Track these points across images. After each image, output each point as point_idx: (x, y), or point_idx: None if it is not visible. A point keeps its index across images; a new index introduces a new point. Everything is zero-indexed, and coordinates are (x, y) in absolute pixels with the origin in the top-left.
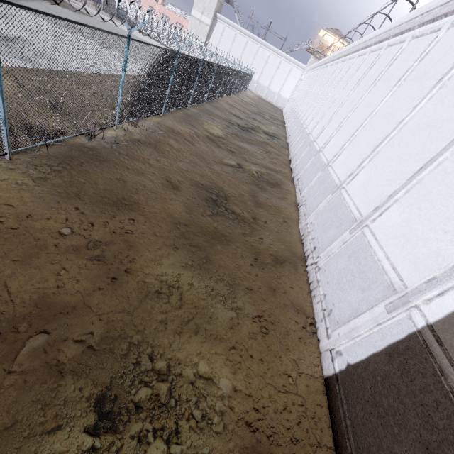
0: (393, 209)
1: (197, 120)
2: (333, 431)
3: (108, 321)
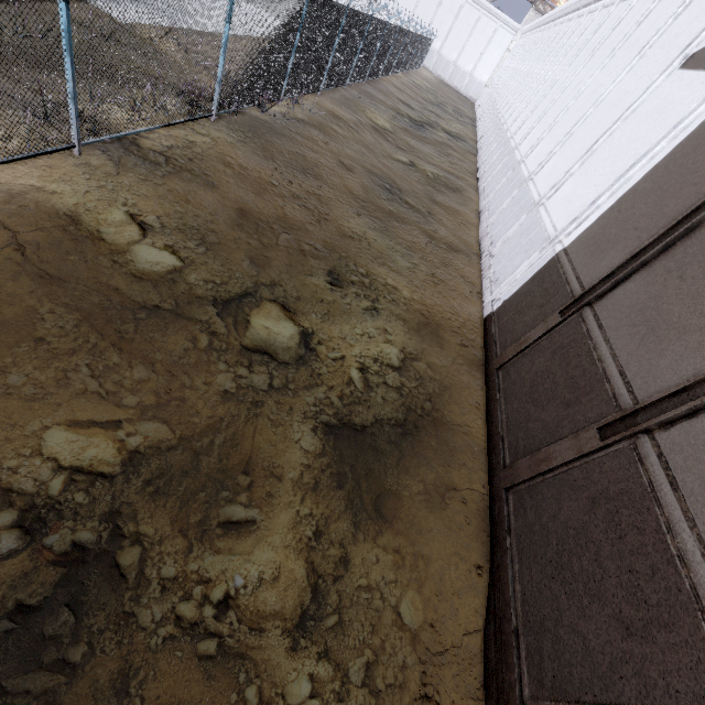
0: (567, 183)
1: (358, 105)
2: (485, 339)
3: (323, 241)
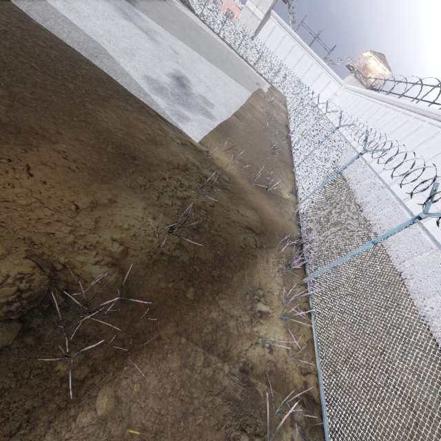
0: None
1: None
2: None
3: None
